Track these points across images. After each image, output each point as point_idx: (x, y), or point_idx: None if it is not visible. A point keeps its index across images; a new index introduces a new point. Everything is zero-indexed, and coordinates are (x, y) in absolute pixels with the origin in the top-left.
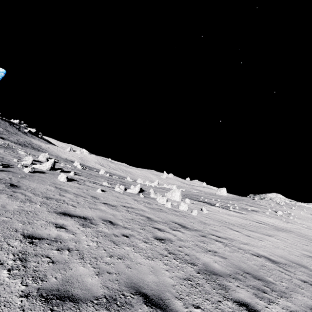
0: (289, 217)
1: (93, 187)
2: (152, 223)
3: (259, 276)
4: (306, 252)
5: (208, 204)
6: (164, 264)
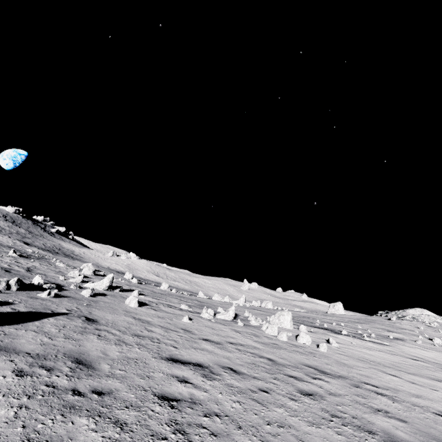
0: None
1: (174, 314)
2: (281, 368)
3: None
4: None
5: (332, 332)
6: (337, 433)
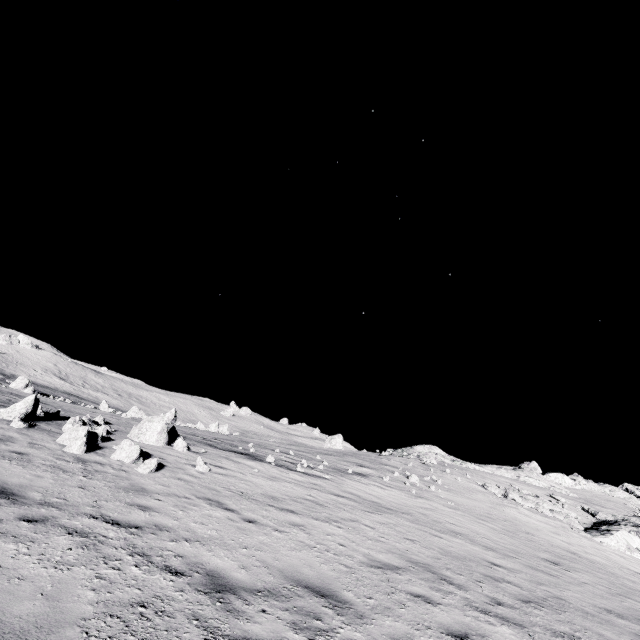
0: (429, 487)
1: None
2: None
3: None
4: (389, 556)
5: (246, 458)
6: None
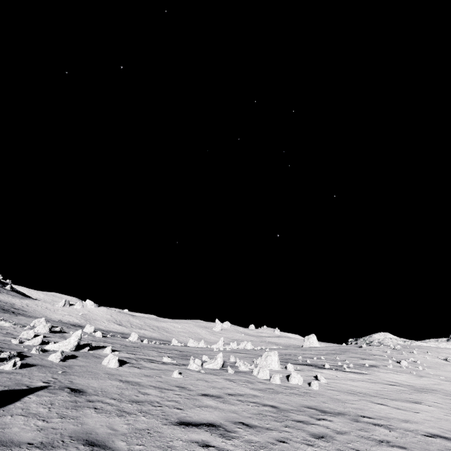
0: (417, 367)
1: (161, 370)
2: (287, 414)
3: None
4: None
5: (316, 368)
6: None
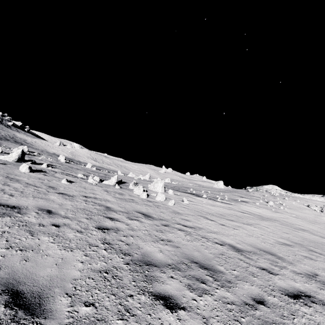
0: (279, 207)
1: (61, 179)
2: (108, 213)
3: (208, 265)
4: (283, 240)
5: (195, 196)
6: (84, 255)
